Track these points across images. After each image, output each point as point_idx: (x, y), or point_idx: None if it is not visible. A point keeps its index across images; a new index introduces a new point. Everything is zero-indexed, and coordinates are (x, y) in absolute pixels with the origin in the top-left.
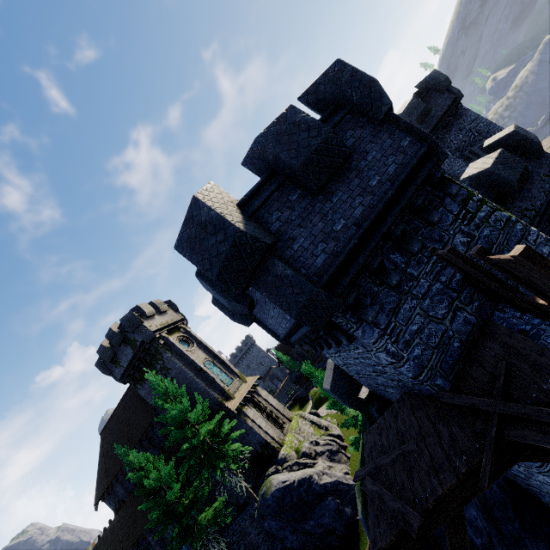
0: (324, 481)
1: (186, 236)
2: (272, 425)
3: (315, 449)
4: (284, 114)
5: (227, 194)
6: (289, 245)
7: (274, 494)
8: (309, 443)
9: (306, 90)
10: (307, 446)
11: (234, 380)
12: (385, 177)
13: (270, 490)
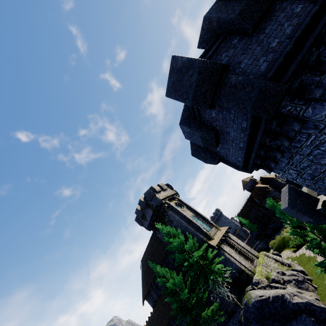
0: (296, 301)
1: (171, 83)
2: (244, 259)
3: (282, 277)
4: None
5: None
6: (237, 66)
7: (254, 304)
8: (276, 273)
9: None
10: (274, 275)
11: (212, 228)
12: (307, 3)
13: (250, 300)
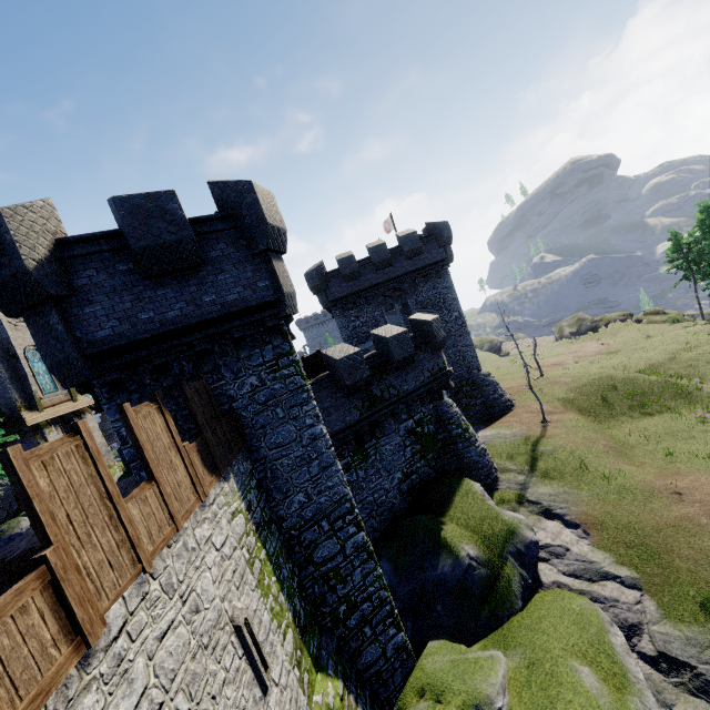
0: None
1: None
2: None
3: None
4: (160, 195)
5: (57, 222)
6: (82, 305)
7: (14, 537)
8: None
9: (217, 181)
10: None
11: (59, 390)
12: (221, 300)
13: (11, 530)
